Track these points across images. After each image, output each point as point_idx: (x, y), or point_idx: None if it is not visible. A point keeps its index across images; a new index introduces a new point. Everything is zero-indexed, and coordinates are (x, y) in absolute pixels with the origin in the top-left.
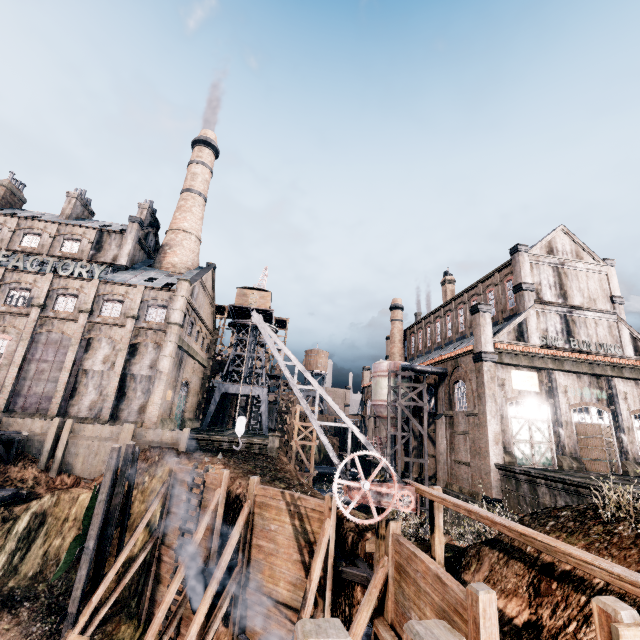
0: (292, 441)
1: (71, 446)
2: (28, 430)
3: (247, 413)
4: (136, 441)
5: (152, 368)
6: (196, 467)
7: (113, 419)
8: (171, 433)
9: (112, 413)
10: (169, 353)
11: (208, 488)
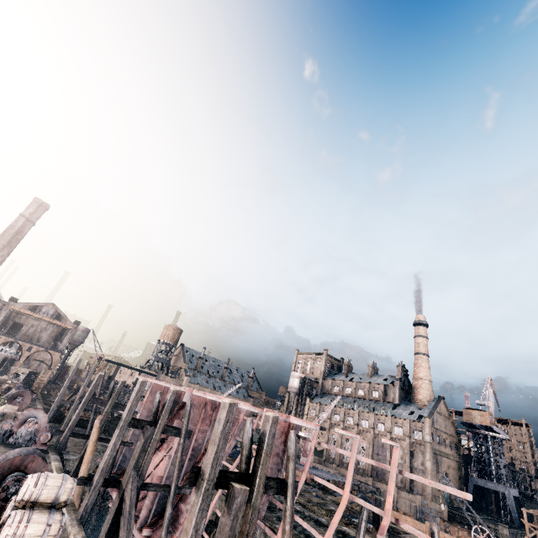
0: (525, 536)
1: (398, 500)
2: (382, 488)
3: (443, 503)
4: (423, 505)
5: (422, 465)
6: (445, 523)
7: (411, 490)
8: (438, 505)
9: (410, 487)
10: (428, 458)
11: (451, 534)
